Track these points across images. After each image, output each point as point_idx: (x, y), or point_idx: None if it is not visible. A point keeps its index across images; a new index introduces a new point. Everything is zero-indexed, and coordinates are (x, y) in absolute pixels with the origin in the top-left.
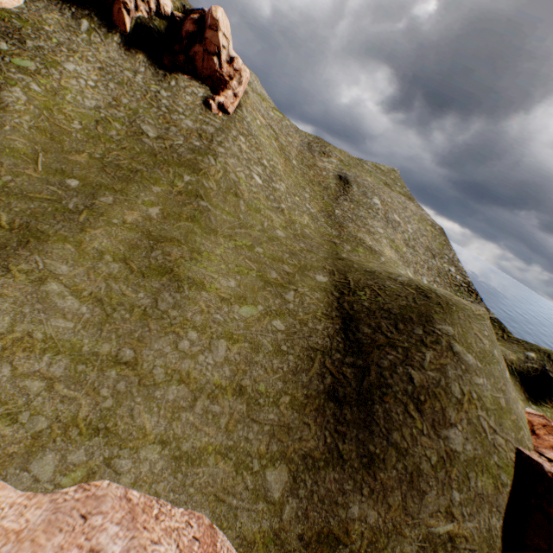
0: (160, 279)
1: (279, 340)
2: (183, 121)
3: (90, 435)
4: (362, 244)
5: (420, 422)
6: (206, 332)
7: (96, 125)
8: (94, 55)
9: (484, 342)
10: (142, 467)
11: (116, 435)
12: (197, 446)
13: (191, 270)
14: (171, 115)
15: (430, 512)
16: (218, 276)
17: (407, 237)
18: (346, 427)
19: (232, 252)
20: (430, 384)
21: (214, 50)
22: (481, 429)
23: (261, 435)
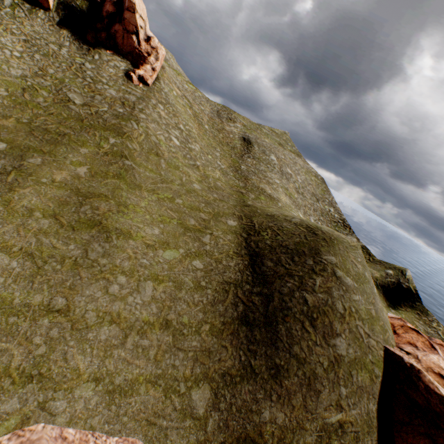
0: (89, 231)
1: (199, 277)
2: (107, 90)
3: (23, 383)
4: (263, 193)
5: (314, 335)
6: (134, 275)
7: (23, 92)
8: (19, 28)
9: (358, 267)
10: (77, 406)
11: (50, 379)
12: (129, 378)
13: (118, 222)
14: (96, 85)
15: (325, 407)
16: (143, 225)
17: (297, 185)
18: (256, 346)
19: (156, 204)
20: (320, 304)
21: (133, 29)
22: (359, 336)
23: (186, 360)
